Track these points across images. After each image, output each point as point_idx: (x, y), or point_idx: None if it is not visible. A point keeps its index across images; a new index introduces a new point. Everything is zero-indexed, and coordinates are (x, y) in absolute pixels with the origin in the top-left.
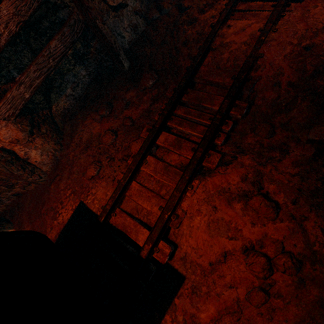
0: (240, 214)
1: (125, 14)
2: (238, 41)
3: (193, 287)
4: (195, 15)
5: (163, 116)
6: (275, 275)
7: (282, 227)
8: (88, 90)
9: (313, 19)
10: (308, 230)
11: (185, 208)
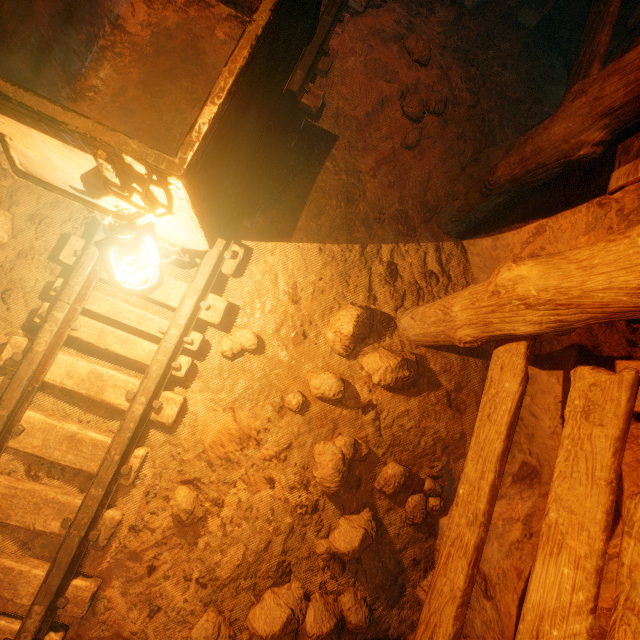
0: (396, 59)
1: None
2: None
3: (349, 144)
4: None
5: None
6: (425, 120)
7: (431, 76)
8: None
9: None
10: (451, 80)
11: (335, 48)
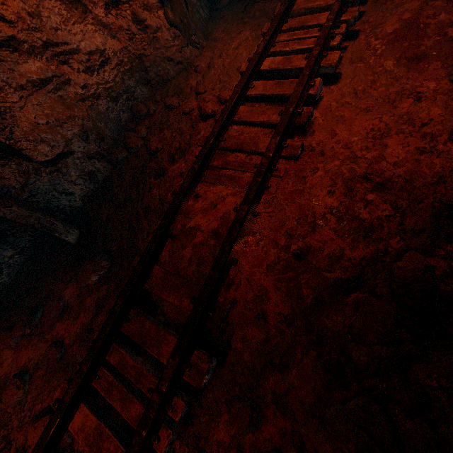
0: None
1: (71, 164)
2: (206, 226)
3: None
4: (165, 163)
5: (80, 377)
6: None
7: None
8: (20, 275)
9: (310, 194)
10: None
11: None
